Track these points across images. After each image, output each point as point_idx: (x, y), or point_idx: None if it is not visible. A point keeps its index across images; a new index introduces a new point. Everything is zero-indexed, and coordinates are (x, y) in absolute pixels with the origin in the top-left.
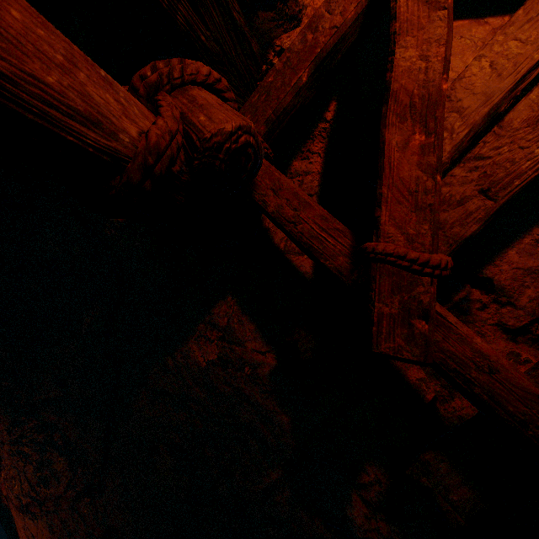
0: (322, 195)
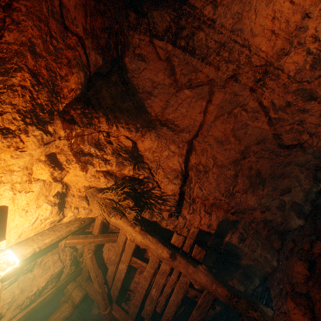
0: (104, 276)
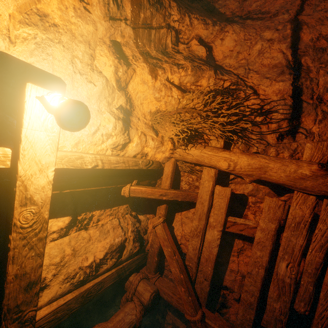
0: None
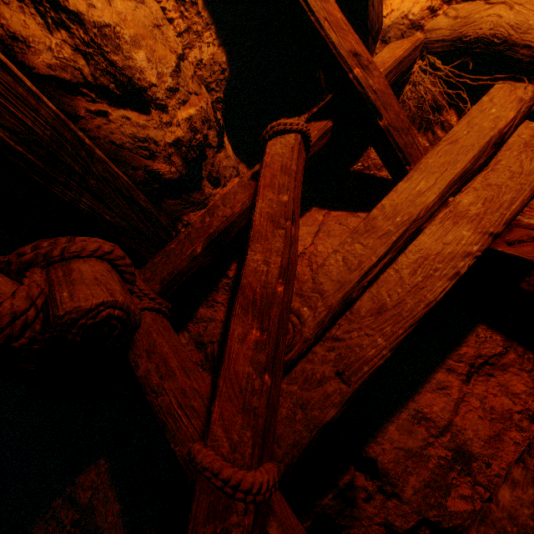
0: (223, 344)
